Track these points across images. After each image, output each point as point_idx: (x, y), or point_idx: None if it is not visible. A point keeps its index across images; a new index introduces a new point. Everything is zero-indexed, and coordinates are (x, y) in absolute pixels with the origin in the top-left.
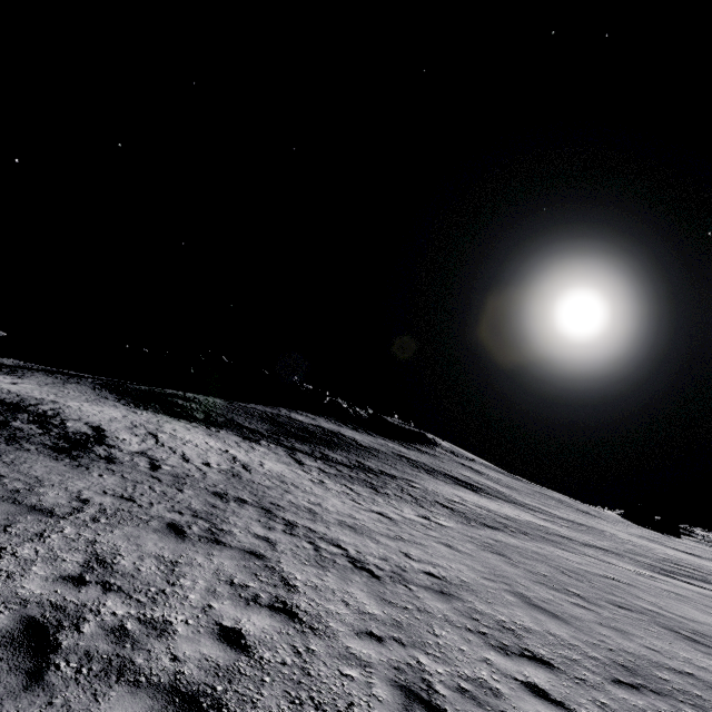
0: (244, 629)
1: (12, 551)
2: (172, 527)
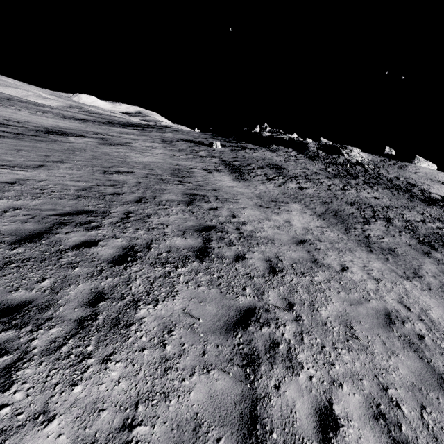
0: None
1: None
2: None
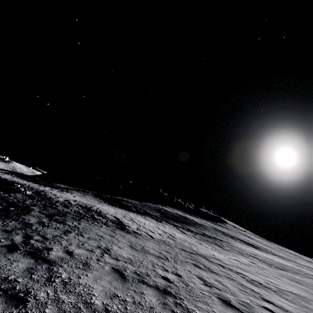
0: (268, 307)
1: (179, 273)
2: (196, 265)
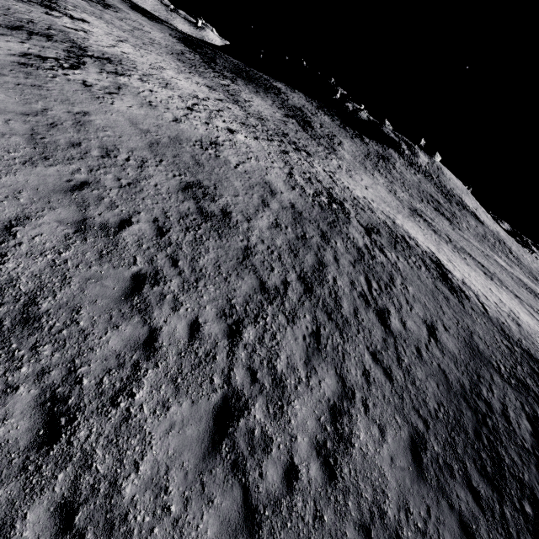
0: None
1: None
2: None
